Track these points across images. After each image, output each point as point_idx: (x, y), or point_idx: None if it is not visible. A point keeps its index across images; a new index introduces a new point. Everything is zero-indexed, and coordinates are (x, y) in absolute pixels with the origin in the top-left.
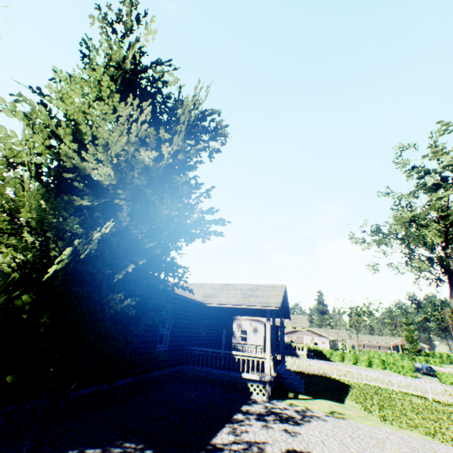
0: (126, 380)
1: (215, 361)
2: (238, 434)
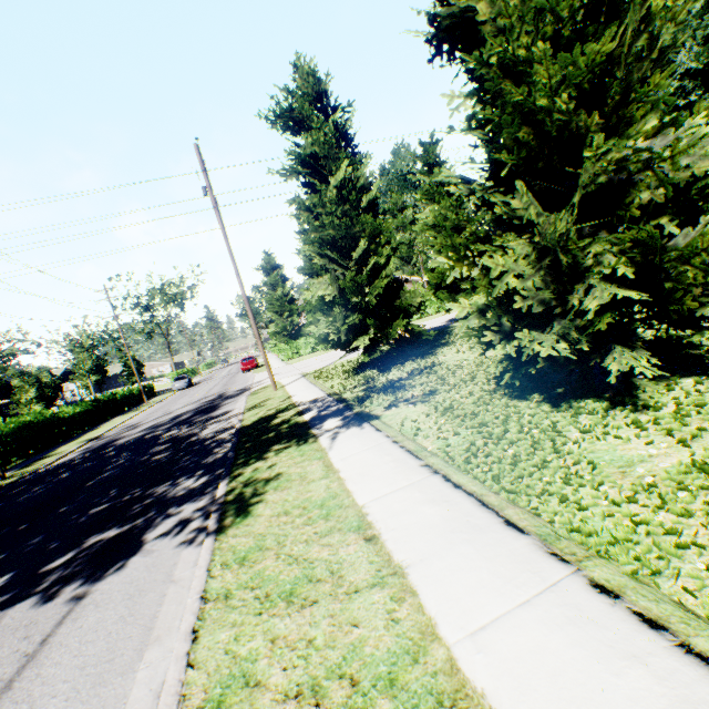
0: None
1: None
2: None
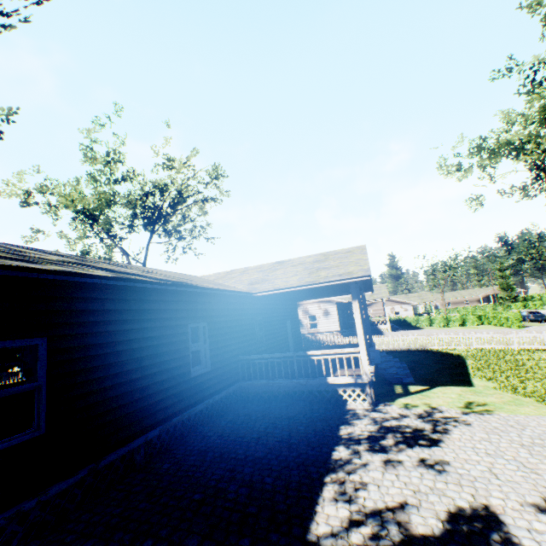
0: (147, 436)
1: (284, 363)
2: (353, 499)
